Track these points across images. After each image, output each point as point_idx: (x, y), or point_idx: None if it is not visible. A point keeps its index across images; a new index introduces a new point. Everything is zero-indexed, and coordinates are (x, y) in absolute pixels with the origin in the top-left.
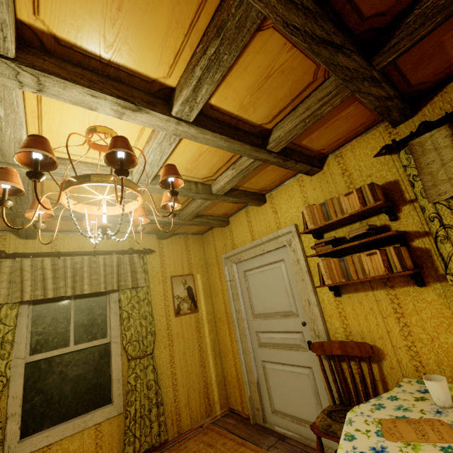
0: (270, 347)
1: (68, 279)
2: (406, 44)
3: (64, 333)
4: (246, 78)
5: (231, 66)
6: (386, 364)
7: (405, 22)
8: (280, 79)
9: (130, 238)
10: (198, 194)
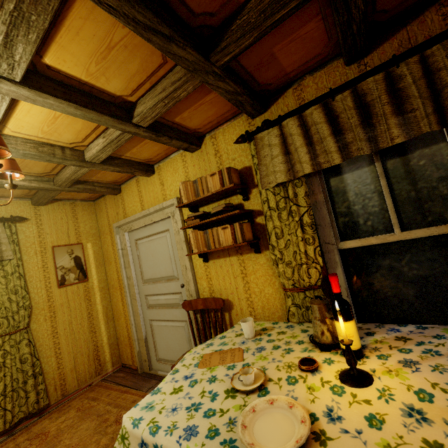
0: (157, 307)
1: None
2: (235, 49)
3: None
4: (83, 44)
5: (57, 26)
6: (234, 312)
7: (231, 28)
8: (126, 53)
9: None
10: (66, 160)
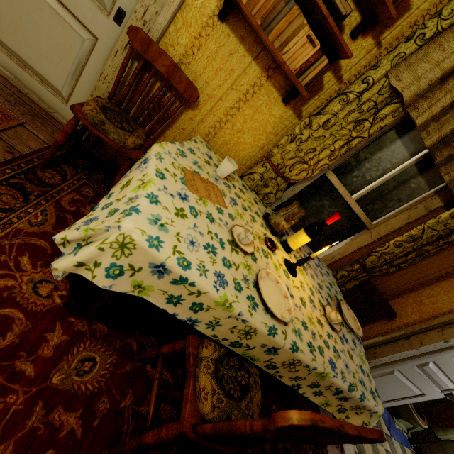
0: None
1: None
2: None
3: None
4: None
5: None
6: (191, 114)
7: None
8: None
9: None
10: None
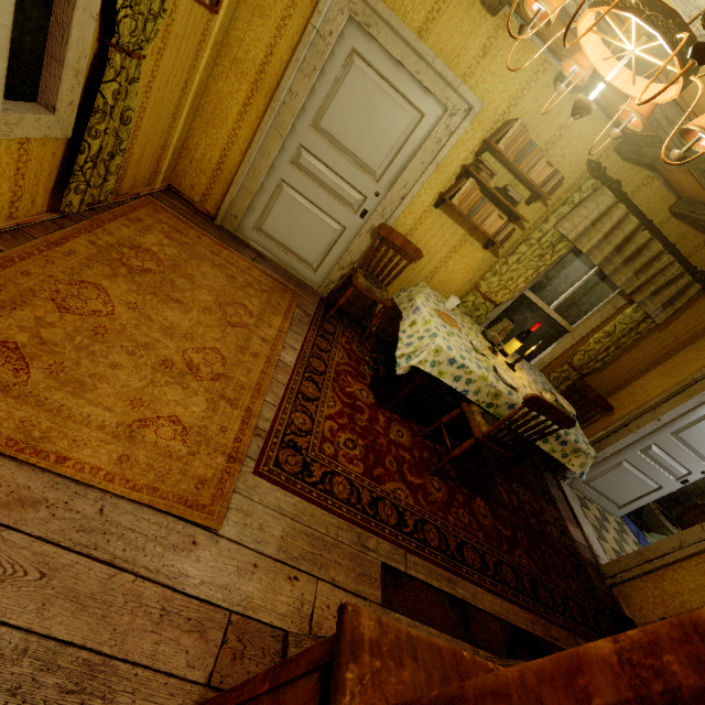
0: (309, 177)
1: None
2: (703, 182)
3: None
4: None
5: None
6: (413, 266)
7: None
8: None
9: None
10: None
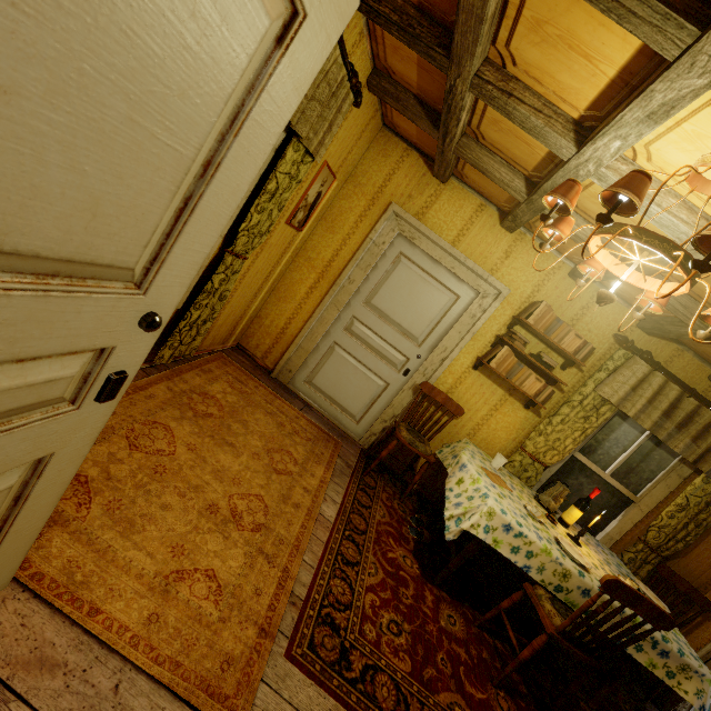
0: (358, 340)
1: None
2: None
3: None
4: None
5: None
6: (455, 422)
7: None
8: None
9: (359, 38)
10: None
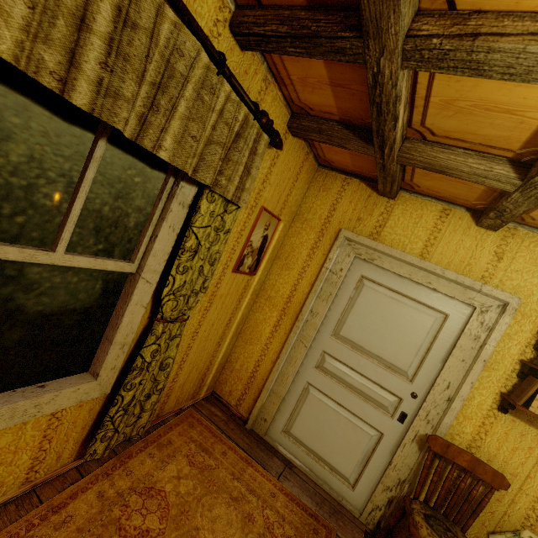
0: (334, 379)
1: (142, 85)
2: None
3: (48, 213)
4: None
5: None
6: (496, 494)
7: None
8: None
9: (264, 85)
10: None
